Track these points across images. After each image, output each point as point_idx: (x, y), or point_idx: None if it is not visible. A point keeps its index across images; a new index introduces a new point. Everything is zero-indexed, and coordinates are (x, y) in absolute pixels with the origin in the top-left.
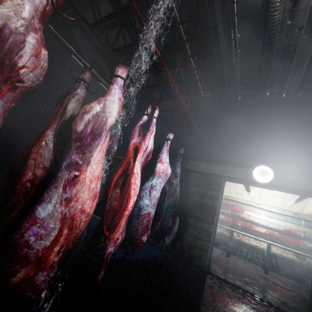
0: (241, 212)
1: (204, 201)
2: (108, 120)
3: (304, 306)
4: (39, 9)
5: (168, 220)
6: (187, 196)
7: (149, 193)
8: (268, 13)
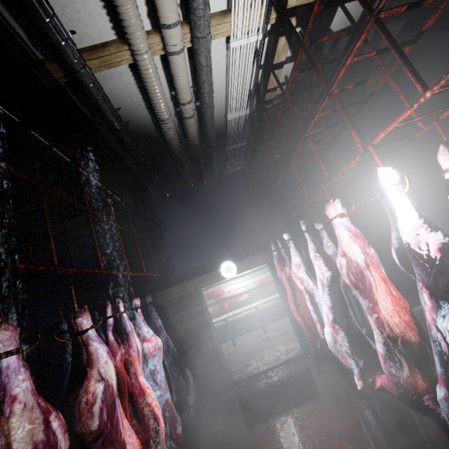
0: (222, 294)
1: (194, 323)
2: (113, 385)
3: (296, 340)
4: (33, 388)
5: (179, 381)
6: (174, 330)
7: (154, 383)
8: (166, 140)
